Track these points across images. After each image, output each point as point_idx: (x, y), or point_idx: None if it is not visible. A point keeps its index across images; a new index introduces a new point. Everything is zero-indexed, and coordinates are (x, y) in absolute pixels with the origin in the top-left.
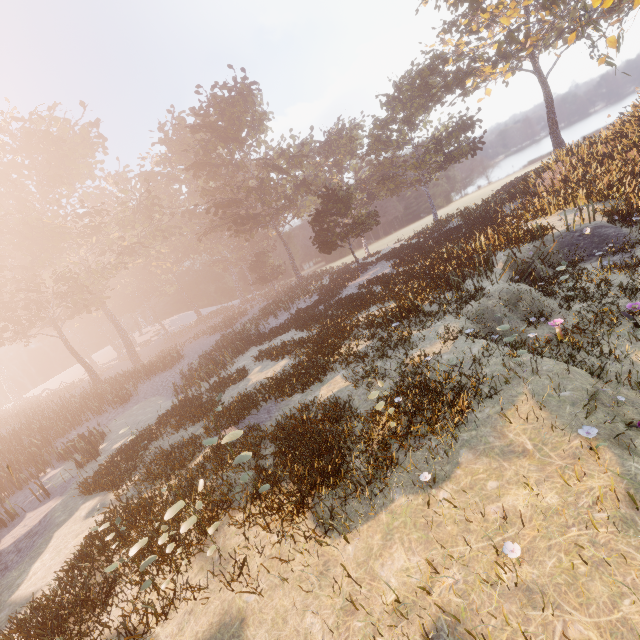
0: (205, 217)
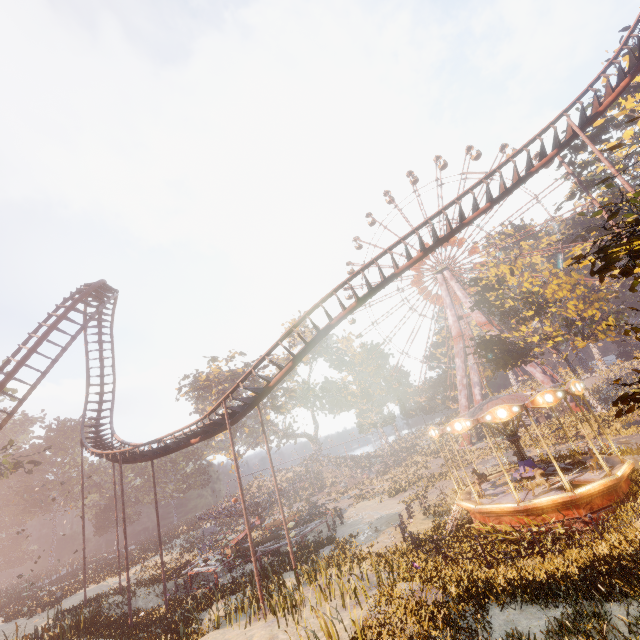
0: None
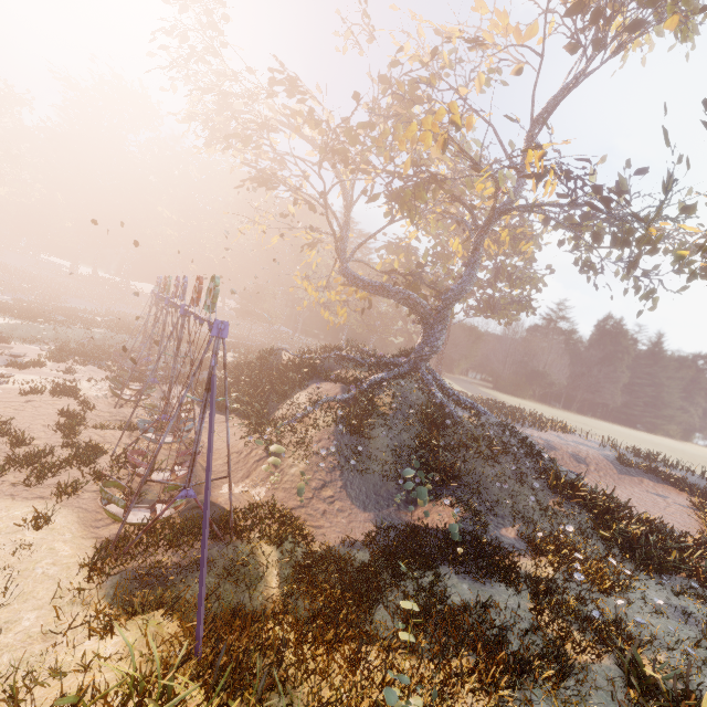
0: None
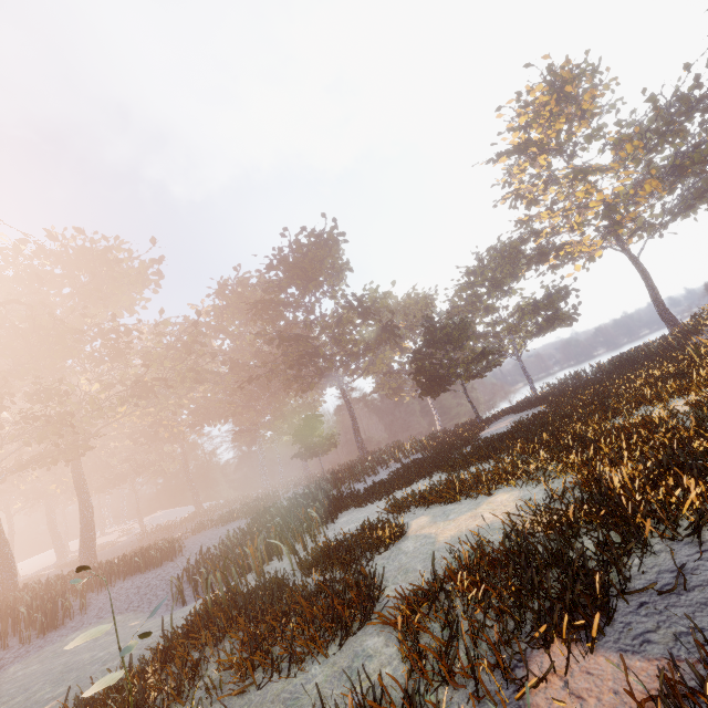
0: (246, 373)
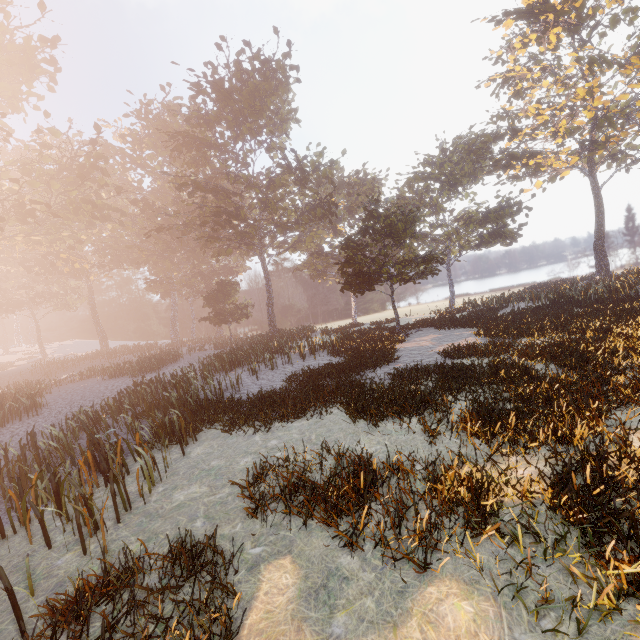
0: (163, 220)
